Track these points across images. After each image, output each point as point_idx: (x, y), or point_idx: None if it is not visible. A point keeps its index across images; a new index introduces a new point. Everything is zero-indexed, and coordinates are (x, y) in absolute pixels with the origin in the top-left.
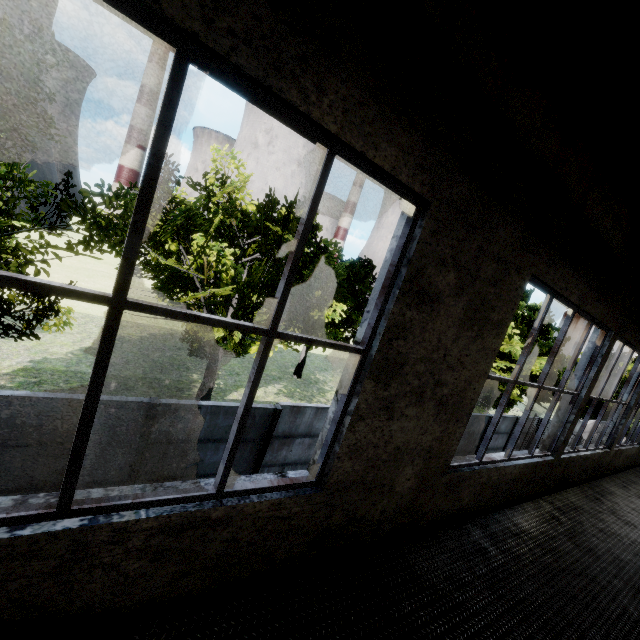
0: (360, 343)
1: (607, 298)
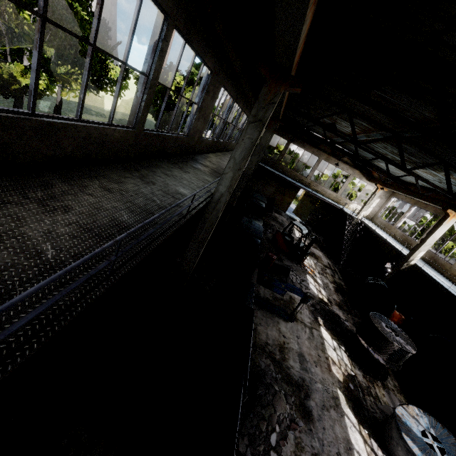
0: (197, 103)
1: (235, 89)
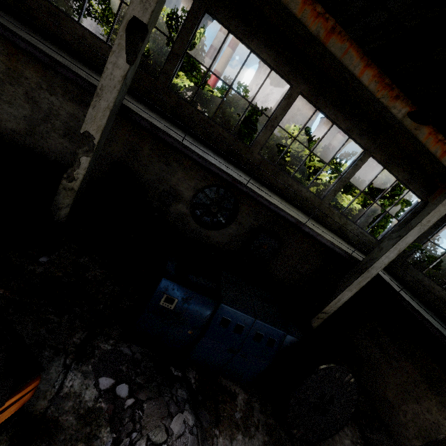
0: None
1: None
